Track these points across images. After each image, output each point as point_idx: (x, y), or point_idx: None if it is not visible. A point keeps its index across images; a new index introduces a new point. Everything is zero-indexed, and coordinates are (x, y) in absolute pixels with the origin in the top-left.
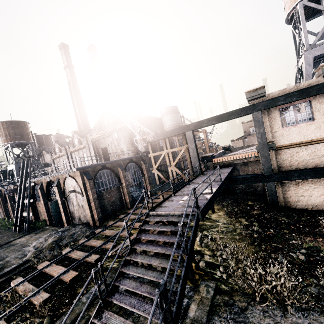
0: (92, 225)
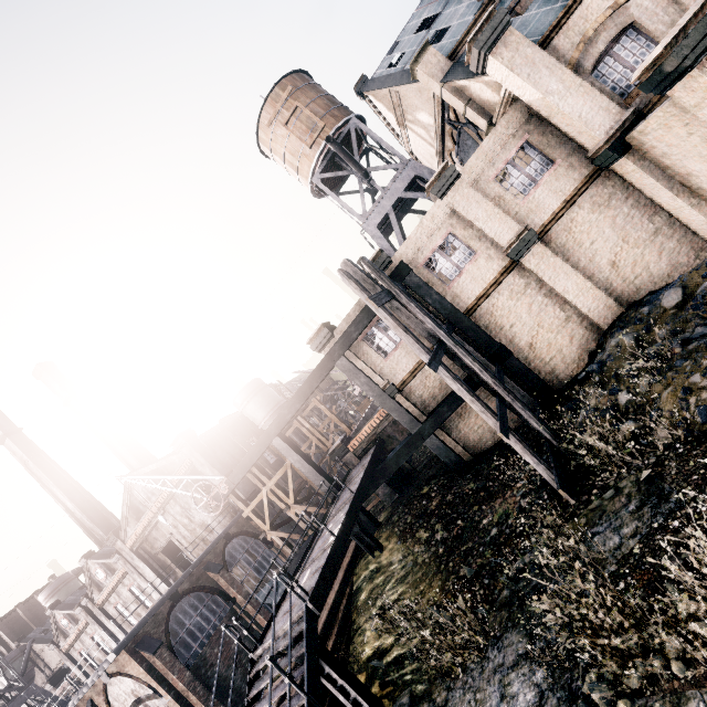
0: None
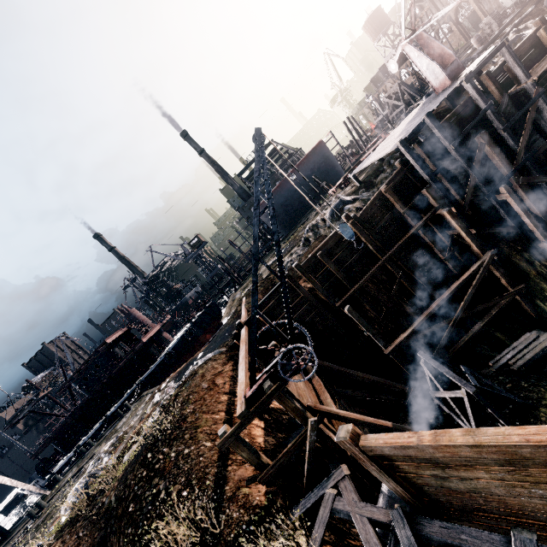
0: None
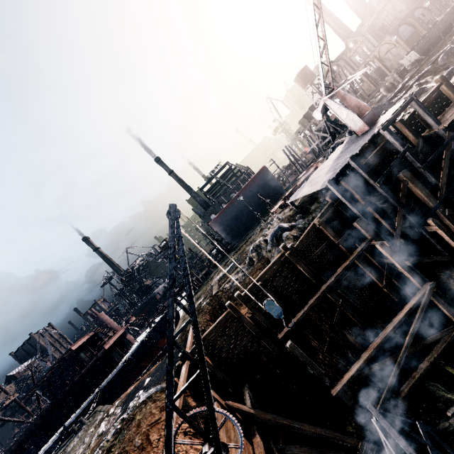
0: None
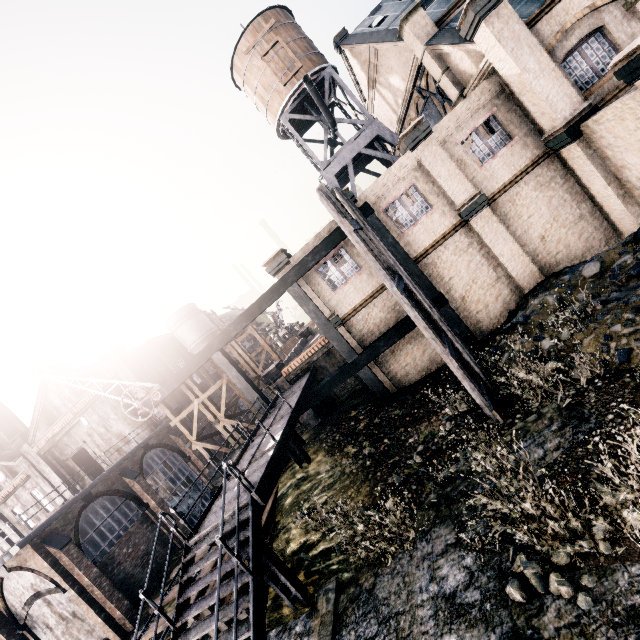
0: (116, 638)
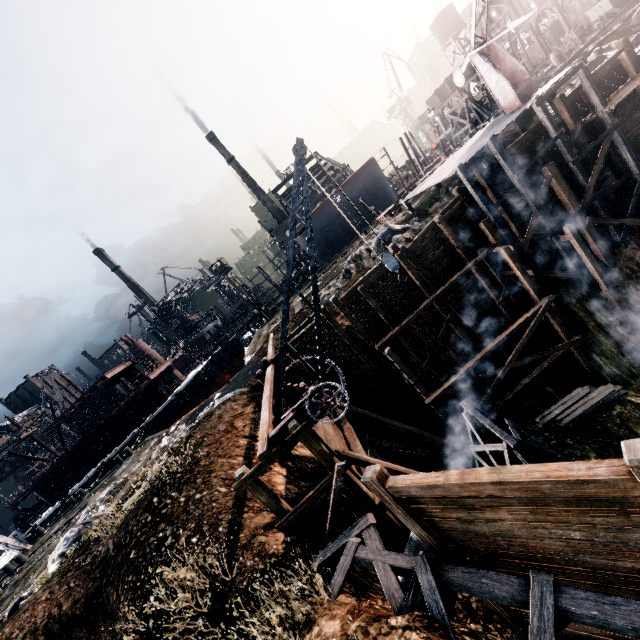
0: None
